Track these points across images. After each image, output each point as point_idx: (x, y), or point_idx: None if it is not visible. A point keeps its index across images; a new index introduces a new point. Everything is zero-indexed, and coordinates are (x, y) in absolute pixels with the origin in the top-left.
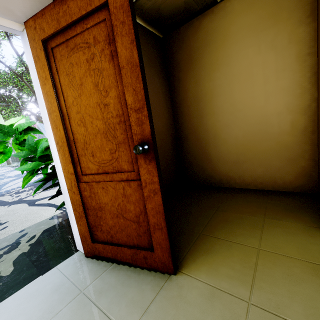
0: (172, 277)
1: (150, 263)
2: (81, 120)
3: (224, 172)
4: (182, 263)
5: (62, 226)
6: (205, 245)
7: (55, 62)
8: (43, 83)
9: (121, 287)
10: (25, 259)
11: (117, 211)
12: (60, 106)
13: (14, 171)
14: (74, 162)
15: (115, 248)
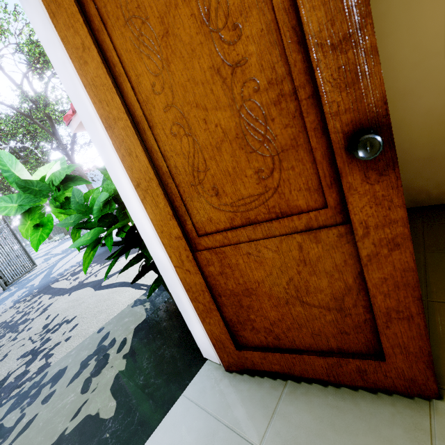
0: (438, 406)
1: (373, 380)
2: (178, 122)
3: (404, 183)
4: (436, 369)
5: (160, 319)
6: None
7: (93, 1)
8: (80, 62)
9: (336, 436)
10: (127, 383)
11: (287, 293)
12: (127, 104)
13: (60, 246)
14: (178, 215)
15: (289, 357)
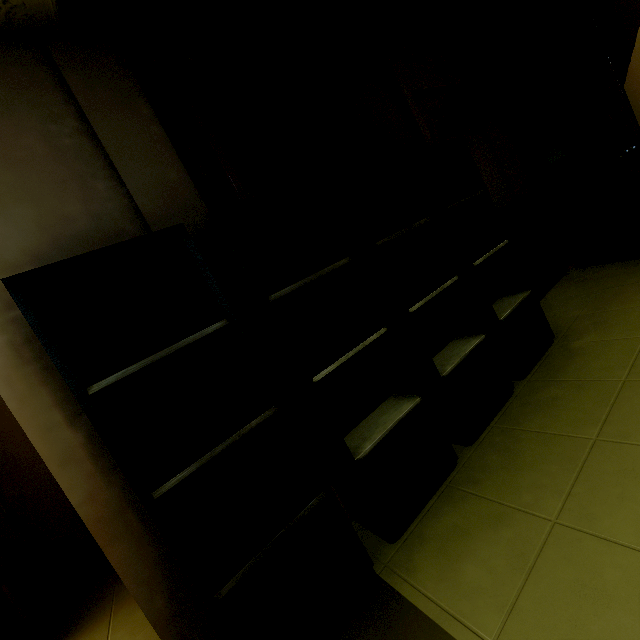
0: None
1: None
2: None
3: None
4: None
5: None
6: (86, 637)
7: None
8: None
9: None
10: None
11: None
12: None
13: None
14: None
15: None
